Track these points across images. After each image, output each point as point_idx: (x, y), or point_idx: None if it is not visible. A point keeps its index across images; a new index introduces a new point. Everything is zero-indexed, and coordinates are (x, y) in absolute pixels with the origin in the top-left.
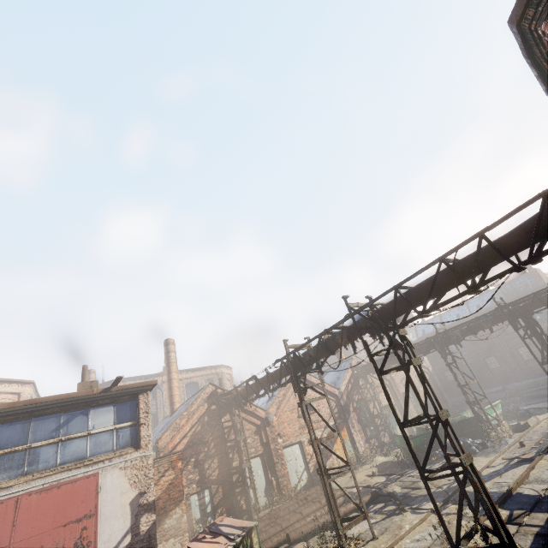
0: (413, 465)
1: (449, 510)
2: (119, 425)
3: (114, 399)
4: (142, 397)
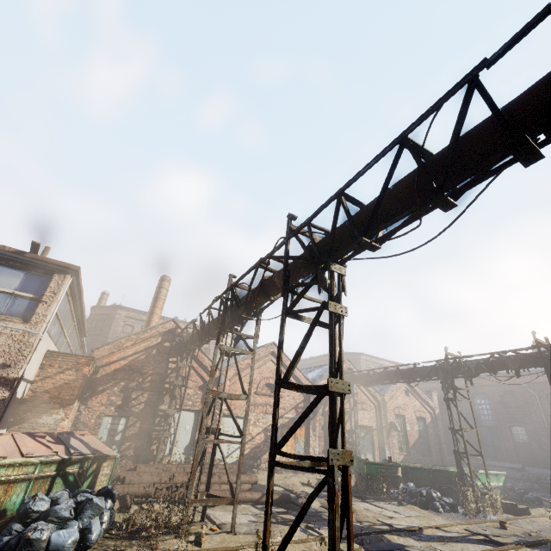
0: (357, 493)
1: (342, 546)
2: (19, 292)
3: (27, 266)
4: (57, 277)
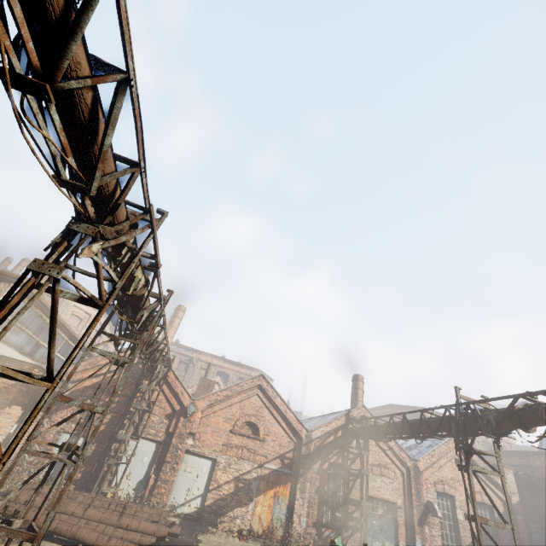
0: None
1: None
2: None
3: None
4: (3, 285)
